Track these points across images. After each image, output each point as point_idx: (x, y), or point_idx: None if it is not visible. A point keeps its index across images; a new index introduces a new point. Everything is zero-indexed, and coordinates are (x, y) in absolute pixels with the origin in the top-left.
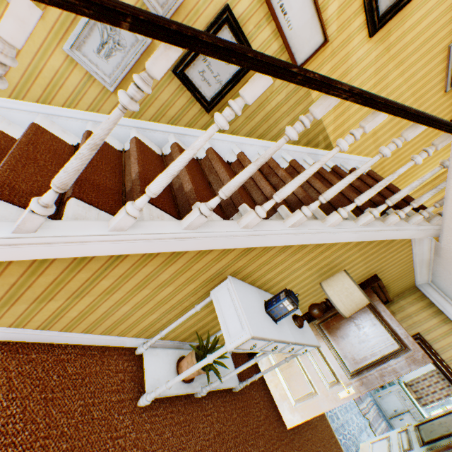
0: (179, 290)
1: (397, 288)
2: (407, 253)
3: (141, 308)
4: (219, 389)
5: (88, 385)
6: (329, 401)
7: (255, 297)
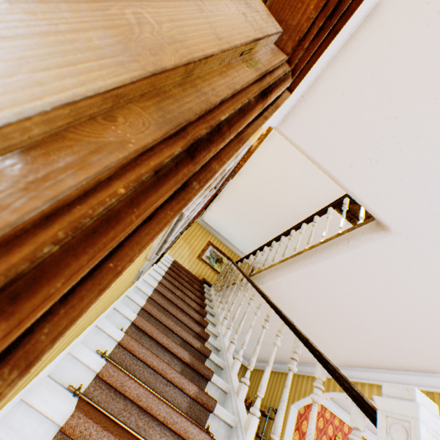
0: None
1: None
2: None
3: None
4: None
5: None
6: None
7: None
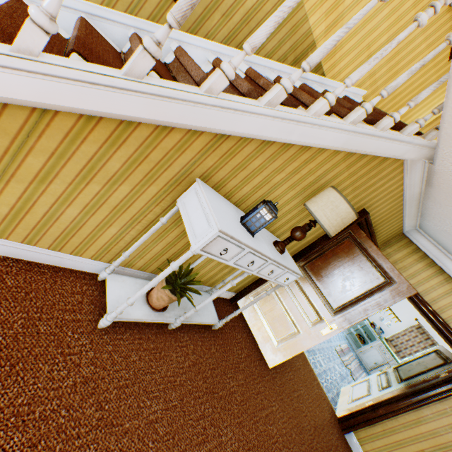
0: (138, 193)
1: (384, 233)
2: (398, 184)
3: (94, 216)
4: (197, 326)
5: (34, 301)
6: (311, 339)
7: (229, 208)
